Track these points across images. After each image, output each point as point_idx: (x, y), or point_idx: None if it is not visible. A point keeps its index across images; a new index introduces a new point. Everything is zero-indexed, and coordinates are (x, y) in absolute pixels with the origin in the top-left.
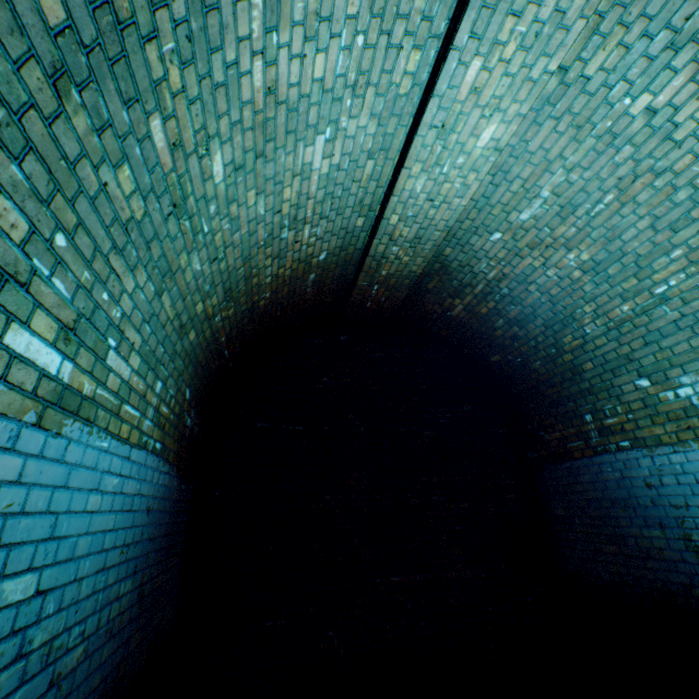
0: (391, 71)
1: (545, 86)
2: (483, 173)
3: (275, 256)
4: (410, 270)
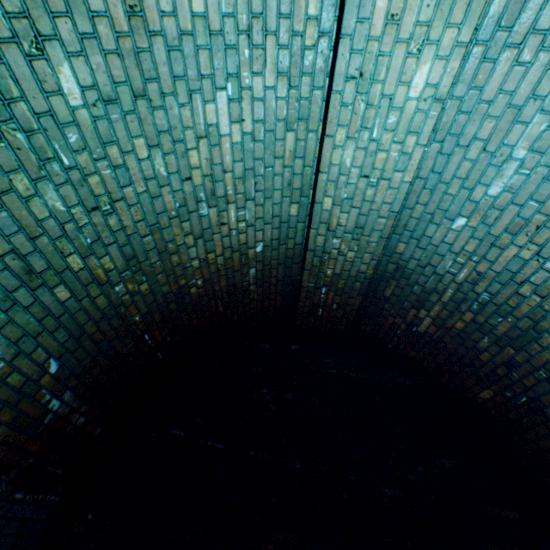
0: (290, 15)
1: (491, 6)
2: (424, 134)
3: (198, 235)
4: (358, 269)
